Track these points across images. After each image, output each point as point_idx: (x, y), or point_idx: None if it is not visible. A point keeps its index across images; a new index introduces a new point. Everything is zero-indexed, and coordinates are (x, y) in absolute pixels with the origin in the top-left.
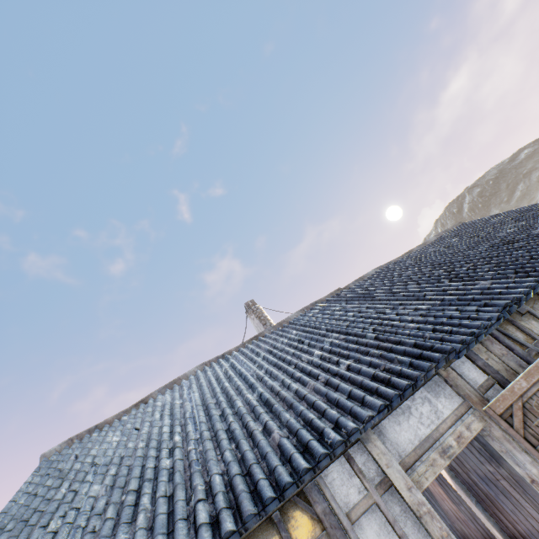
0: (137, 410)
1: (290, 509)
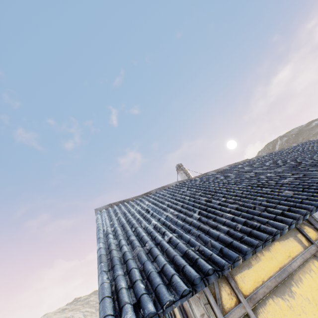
0: (146, 196)
1: (301, 225)
